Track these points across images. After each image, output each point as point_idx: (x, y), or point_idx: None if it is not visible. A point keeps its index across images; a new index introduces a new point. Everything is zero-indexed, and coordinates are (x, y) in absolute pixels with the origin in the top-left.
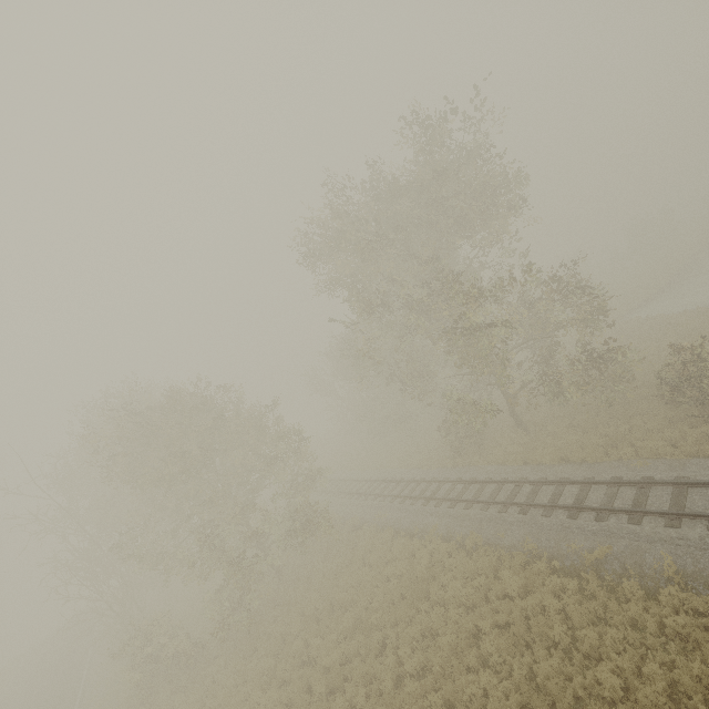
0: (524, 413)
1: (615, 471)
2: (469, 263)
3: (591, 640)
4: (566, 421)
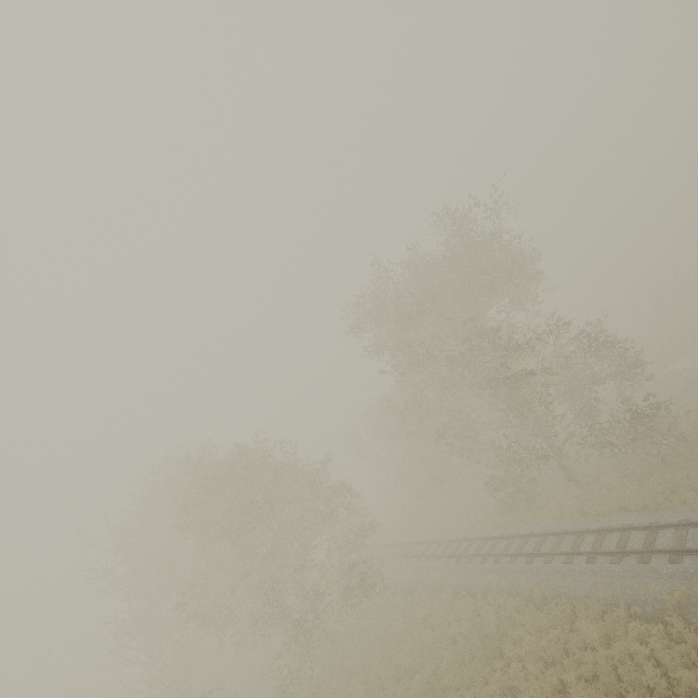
0: (573, 467)
1: (680, 515)
2: (500, 323)
3: (688, 681)
4: (619, 471)
